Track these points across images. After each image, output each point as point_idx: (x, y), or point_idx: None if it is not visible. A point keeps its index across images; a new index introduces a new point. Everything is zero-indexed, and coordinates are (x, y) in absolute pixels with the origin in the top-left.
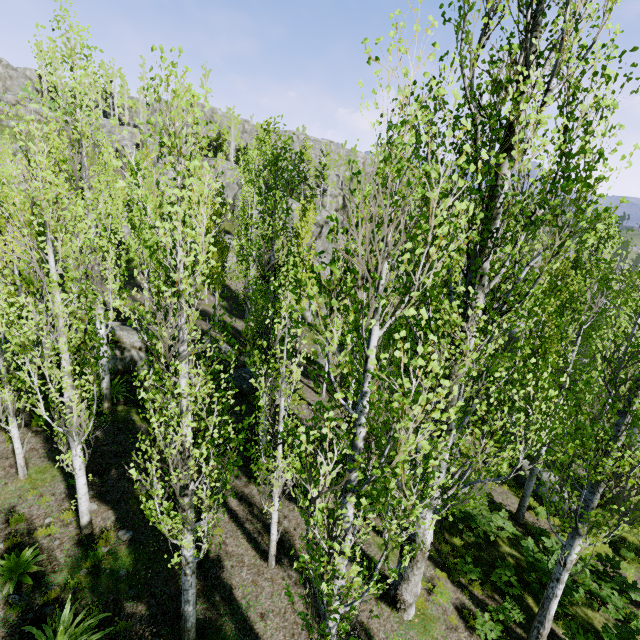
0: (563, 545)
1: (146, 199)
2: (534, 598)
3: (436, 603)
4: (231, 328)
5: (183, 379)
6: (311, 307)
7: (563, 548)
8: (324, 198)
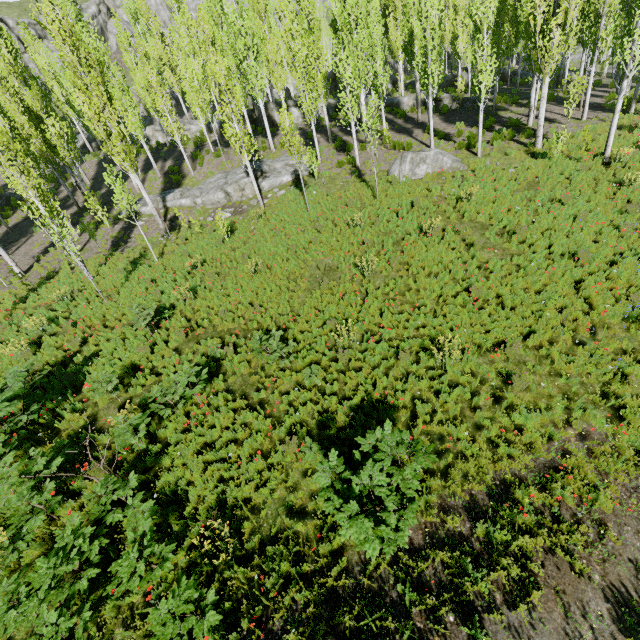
0: None
1: None
2: None
3: None
4: None
5: None
6: None
7: None
8: None
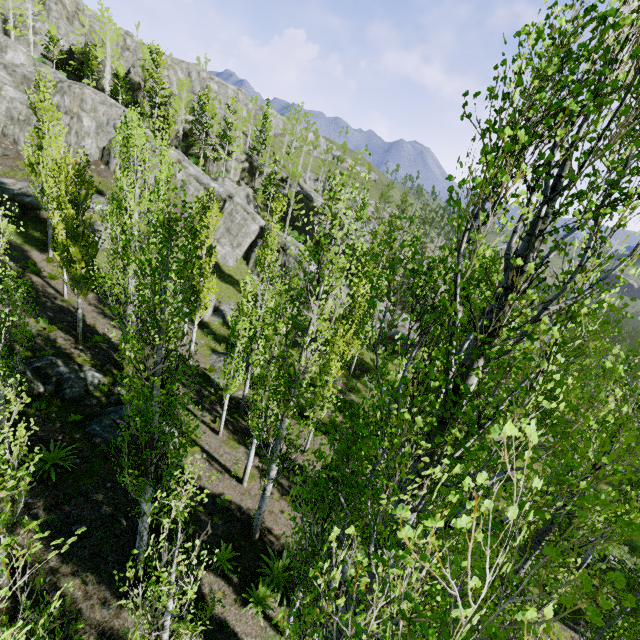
0: None
1: None
2: None
3: None
4: (102, 341)
5: None
6: None
7: None
8: (228, 161)
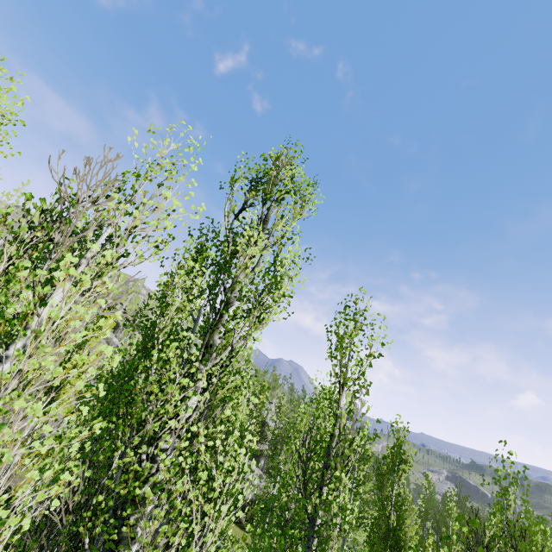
0: None
1: None
2: None
3: None
4: None
5: None
6: None
7: None
8: (135, 332)
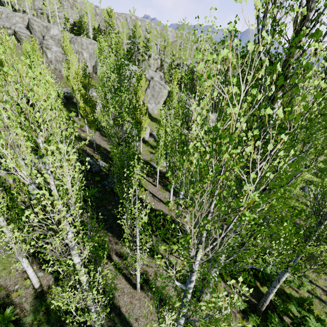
0: (279, 274)
1: (18, 168)
2: (260, 282)
3: (217, 294)
4: (103, 150)
5: (75, 257)
6: (156, 262)
7: (279, 276)
8: (149, 61)
